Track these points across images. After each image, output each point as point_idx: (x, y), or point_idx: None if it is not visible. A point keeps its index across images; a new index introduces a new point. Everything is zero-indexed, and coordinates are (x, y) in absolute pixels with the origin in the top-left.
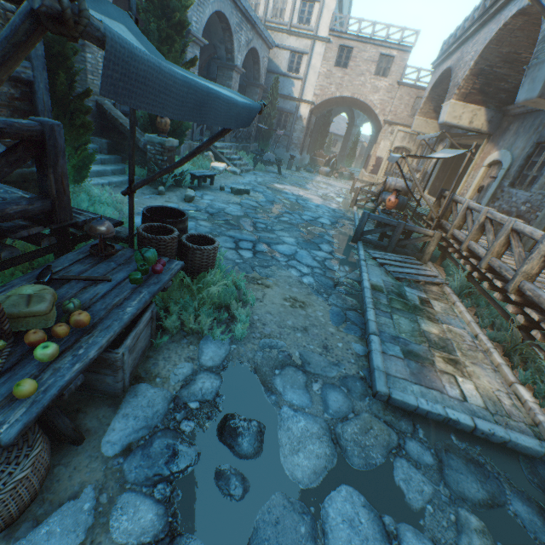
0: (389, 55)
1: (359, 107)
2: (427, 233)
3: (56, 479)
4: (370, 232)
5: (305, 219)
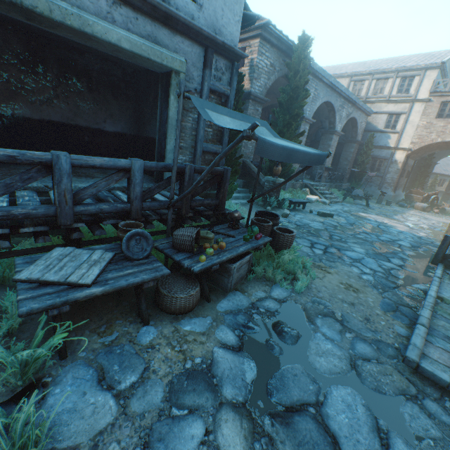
0: None
1: None
2: None
3: (198, 309)
4: None
5: (381, 239)
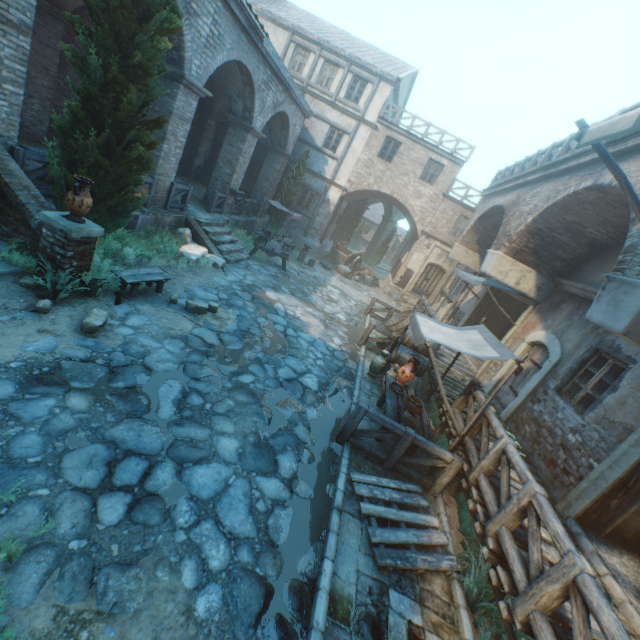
0: (439, 163)
1: (398, 206)
2: (444, 457)
3: None
4: (365, 433)
5: (281, 377)
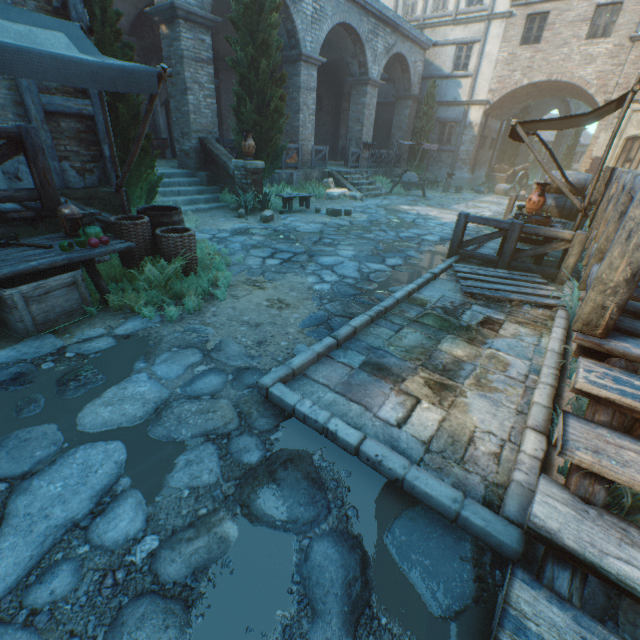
0: (613, 3)
1: (568, 93)
2: (562, 236)
3: None
4: (472, 241)
5: (401, 236)
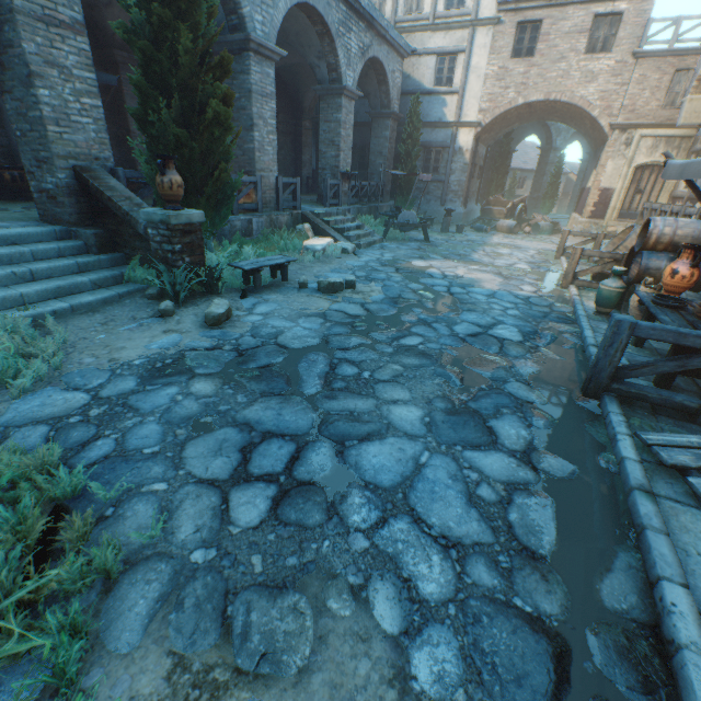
0: (612, 13)
1: (560, 116)
2: None
3: None
4: (640, 369)
5: (460, 333)
